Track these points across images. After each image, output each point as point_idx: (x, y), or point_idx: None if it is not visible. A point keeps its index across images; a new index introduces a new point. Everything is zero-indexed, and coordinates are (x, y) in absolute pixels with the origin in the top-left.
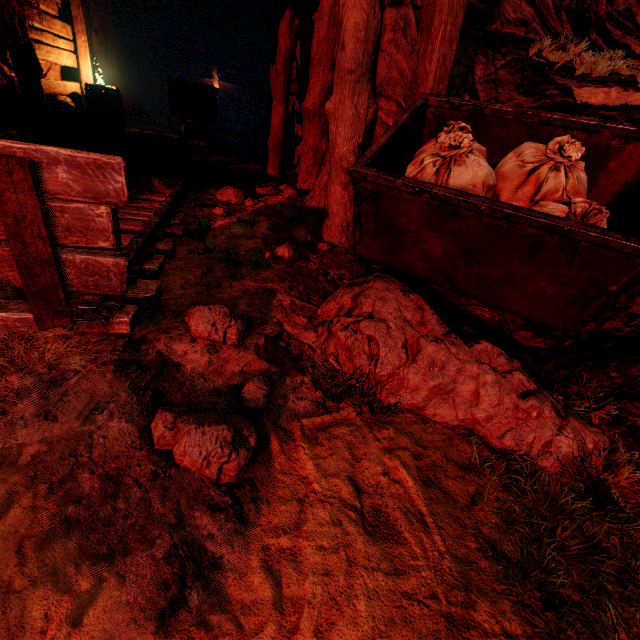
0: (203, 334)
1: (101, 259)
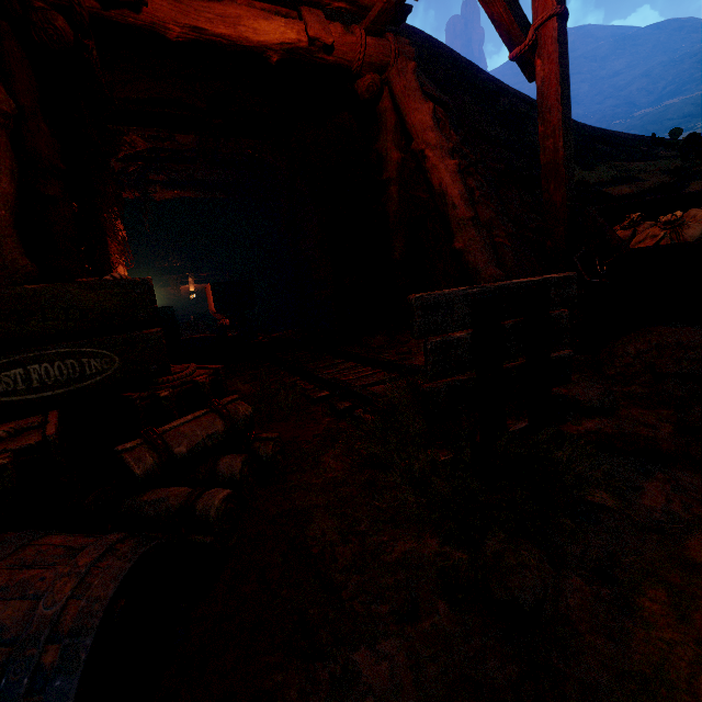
0: (597, 408)
1: (561, 354)
